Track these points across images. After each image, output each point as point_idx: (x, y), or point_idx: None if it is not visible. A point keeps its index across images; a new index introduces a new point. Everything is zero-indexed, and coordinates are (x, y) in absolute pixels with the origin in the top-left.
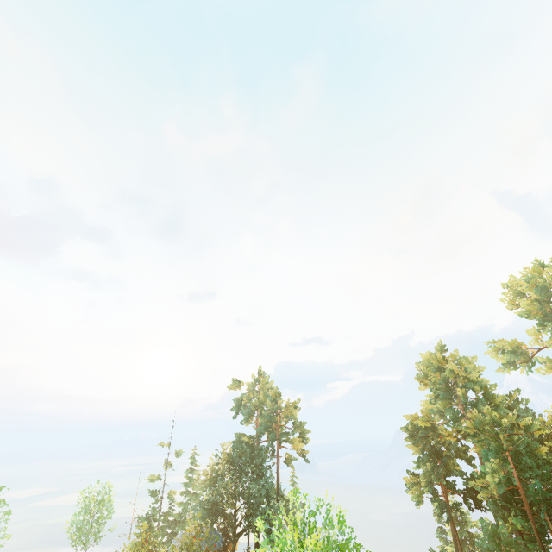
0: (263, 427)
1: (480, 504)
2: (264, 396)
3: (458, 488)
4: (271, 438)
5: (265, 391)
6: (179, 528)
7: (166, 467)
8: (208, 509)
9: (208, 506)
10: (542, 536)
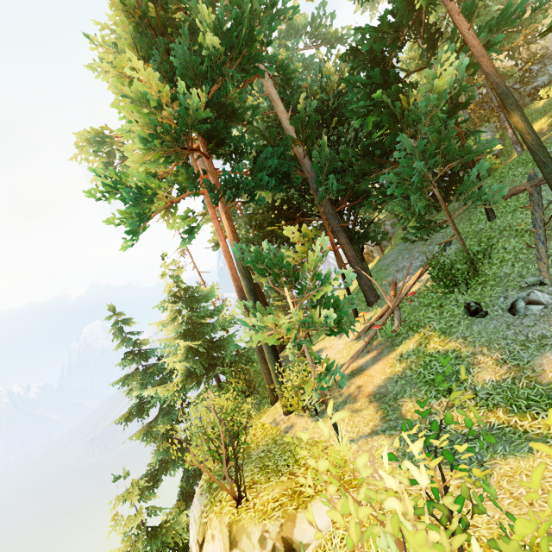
0: None
1: (288, 176)
2: None
3: None
4: None
5: None
6: None
7: None
8: None
9: None
10: (367, 194)
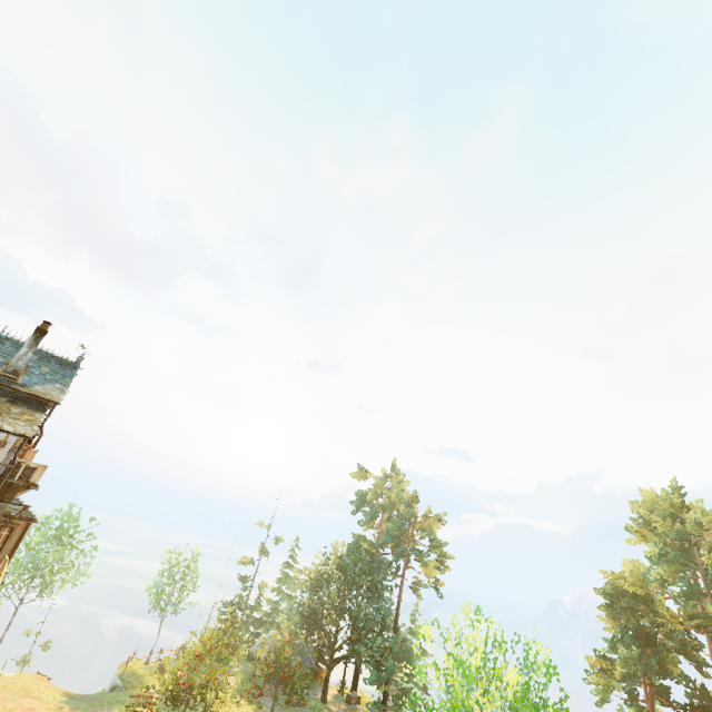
0: (389, 535)
1: None
2: (397, 496)
3: (673, 699)
4: (398, 552)
5: (397, 491)
6: (265, 629)
7: (261, 552)
8: (306, 616)
9: (306, 613)
10: None
